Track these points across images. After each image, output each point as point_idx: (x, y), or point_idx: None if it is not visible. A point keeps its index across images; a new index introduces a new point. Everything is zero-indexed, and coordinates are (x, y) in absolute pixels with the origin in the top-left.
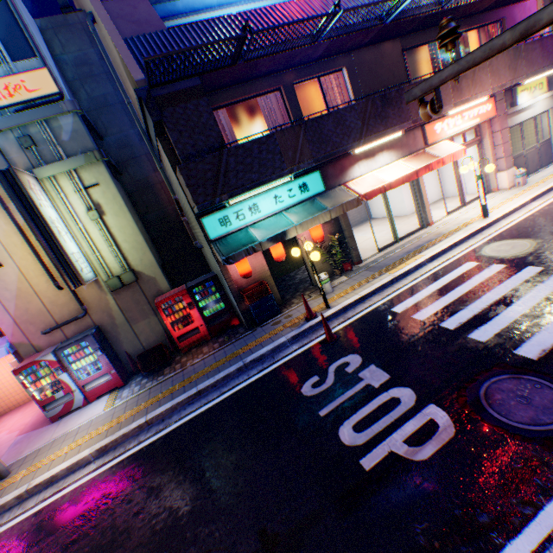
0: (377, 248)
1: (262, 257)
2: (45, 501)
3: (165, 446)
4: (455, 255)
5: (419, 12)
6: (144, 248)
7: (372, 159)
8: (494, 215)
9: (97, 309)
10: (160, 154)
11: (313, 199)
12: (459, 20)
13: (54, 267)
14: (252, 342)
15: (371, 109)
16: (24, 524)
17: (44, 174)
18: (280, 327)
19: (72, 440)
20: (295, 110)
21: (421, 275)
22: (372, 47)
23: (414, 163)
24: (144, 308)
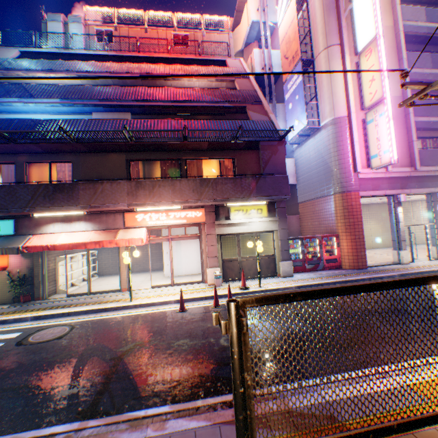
0: (67, 292)
1: None
2: None
3: None
4: (47, 322)
5: (113, 141)
6: None
7: (70, 224)
8: (135, 301)
9: None
10: None
11: (1, 237)
12: (186, 151)
13: None
14: None
15: (44, 190)
16: None
17: None
18: None
19: None
20: (21, 177)
21: (1, 327)
22: (101, 153)
23: (100, 236)
24: None
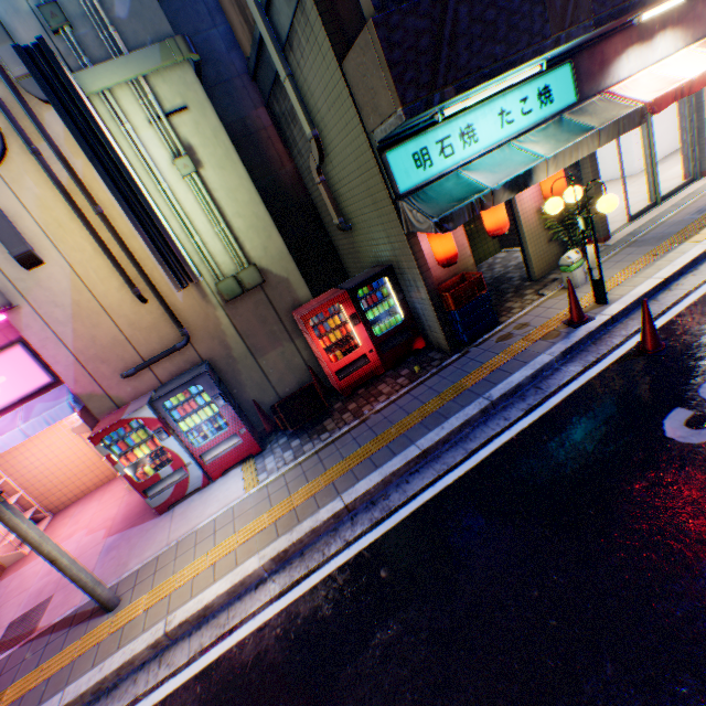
0: (627, 216)
1: (461, 232)
2: (206, 654)
3: (410, 549)
4: None
5: None
6: (268, 227)
7: (648, 44)
8: None
9: (202, 335)
10: (284, 49)
11: (557, 118)
12: None
13: (127, 264)
14: (478, 369)
15: None
16: (184, 700)
17: (93, 85)
18: (519, 341)
19: (210, 542)
20: None
21: None
22: None
23: None
24: (274, 331)
